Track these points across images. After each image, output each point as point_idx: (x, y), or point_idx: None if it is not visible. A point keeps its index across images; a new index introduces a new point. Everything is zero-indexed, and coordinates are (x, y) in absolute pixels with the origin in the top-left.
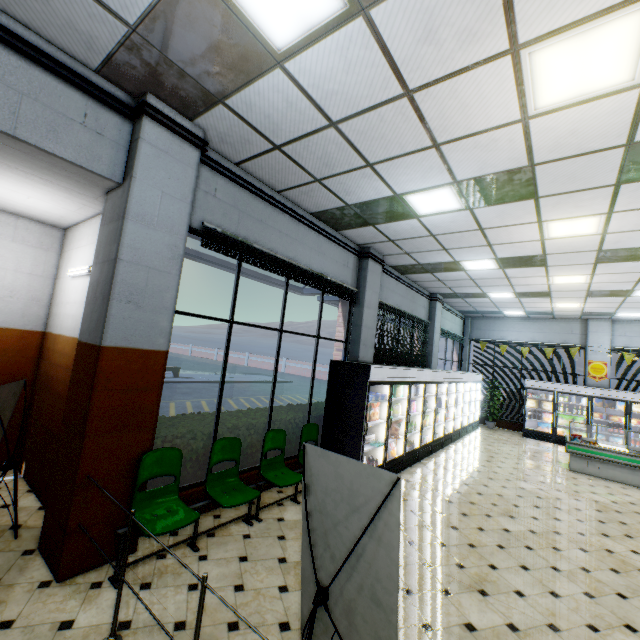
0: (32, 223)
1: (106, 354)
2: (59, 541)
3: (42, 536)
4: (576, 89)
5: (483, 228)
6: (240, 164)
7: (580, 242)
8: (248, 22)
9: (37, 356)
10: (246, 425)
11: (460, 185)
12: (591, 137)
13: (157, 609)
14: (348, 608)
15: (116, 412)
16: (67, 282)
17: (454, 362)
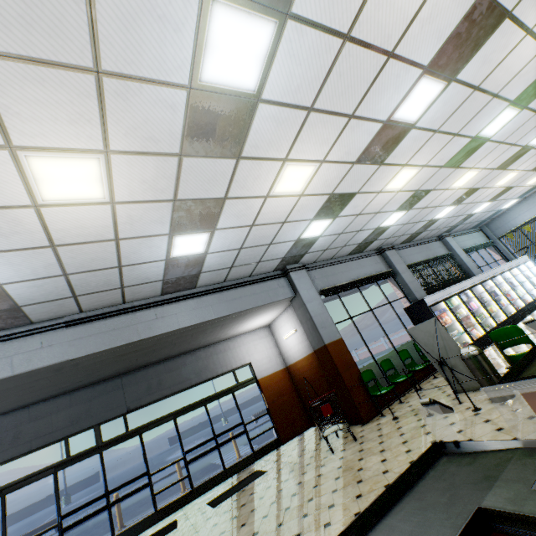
0: (260, 330)
1: (328, 346)
2: (356, 412)
3: (348, 420)
4: (405, 180)
5: (424, 207)
6: (314, 262)
7: (478, 176)
8: (310, 237)
9: (290, 378)
10: (387, 357)
11: (397, 210)
12: (426, 176)
13: (402, 412)
14: (456, 367)
15: (342, 364)
16: (284, 342)
17: (500, 260)
